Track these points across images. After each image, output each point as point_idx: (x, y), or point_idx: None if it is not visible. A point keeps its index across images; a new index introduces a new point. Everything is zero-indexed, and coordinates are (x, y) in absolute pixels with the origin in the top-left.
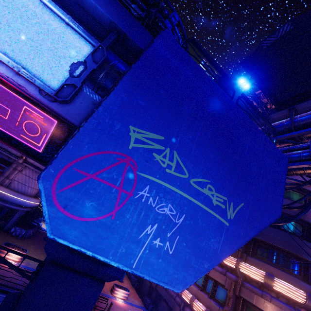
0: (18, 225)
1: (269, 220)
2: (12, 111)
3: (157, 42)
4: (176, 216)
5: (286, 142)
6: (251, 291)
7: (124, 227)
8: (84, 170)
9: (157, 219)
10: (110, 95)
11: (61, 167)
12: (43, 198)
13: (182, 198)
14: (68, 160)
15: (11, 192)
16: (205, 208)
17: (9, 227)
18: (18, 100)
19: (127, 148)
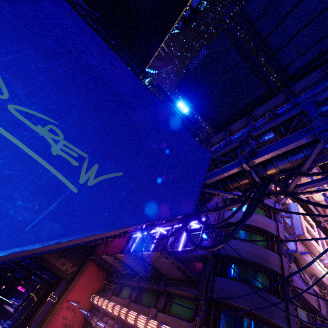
0: None
1: (171, 212)
2: None
3: None
4: None
5: (227, 162)
6: None
7: None
8: None
9: None
10: None
11: None
12: None
13: None
14: None
15: None
16: (28, 150)
17: None
18: None
19: None
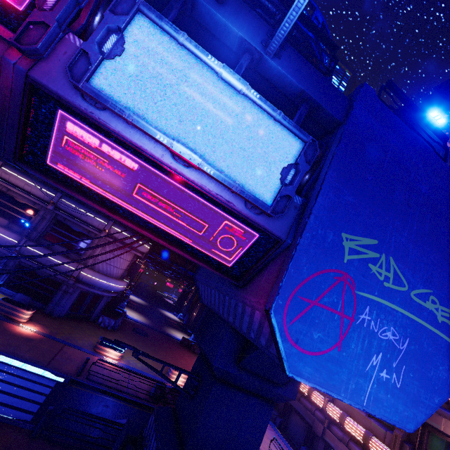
0: (101, 312)
1: None
2: (210, 226)
3: (357, 107)
4: (400, 342)
5: None
6: (436, 412)
7: (351, 359)
8: (307, 297)
9: (380, 347)
10: (318, 197)
11: (287, 297)
12: (278, 333)
13: (404, 317)
14: (291, 287)
15: (97, 275)
16: (430, 327)
17: (96, 316)
18: (219, 215)
19: (342, 262)
